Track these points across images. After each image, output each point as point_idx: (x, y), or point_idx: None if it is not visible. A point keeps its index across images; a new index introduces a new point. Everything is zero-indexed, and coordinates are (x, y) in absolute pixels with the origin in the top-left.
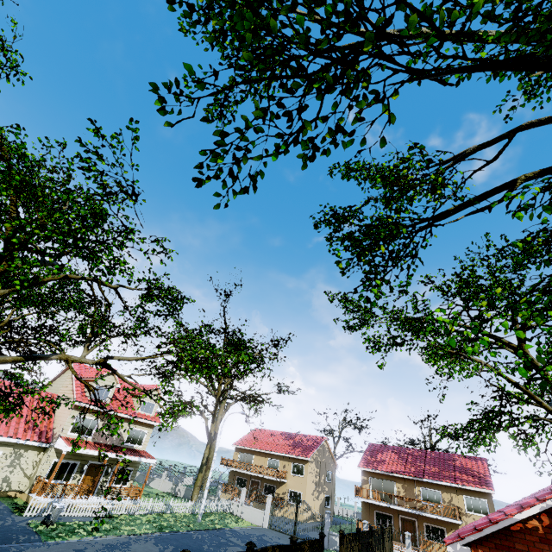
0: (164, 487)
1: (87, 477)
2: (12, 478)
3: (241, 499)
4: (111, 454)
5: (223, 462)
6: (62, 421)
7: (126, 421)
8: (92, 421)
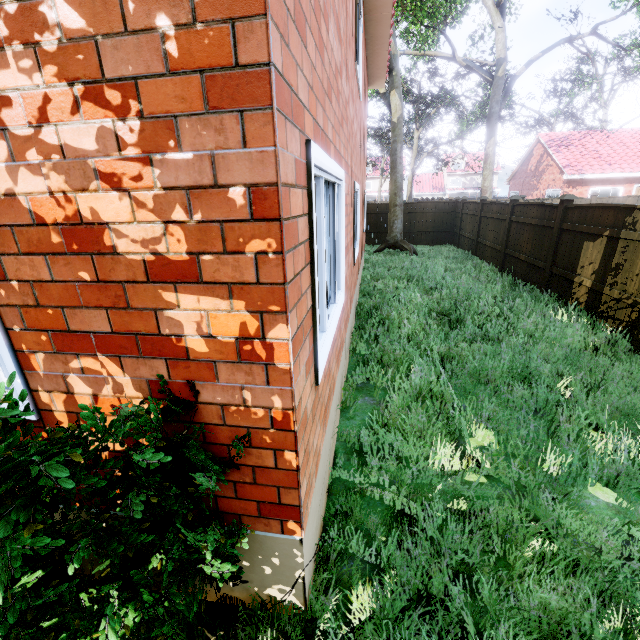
0: None
1: None
2: None
3: None
4: (470, 191)
5: None
6: (445, 183)
7: (478, 175)
8: (459, 179)
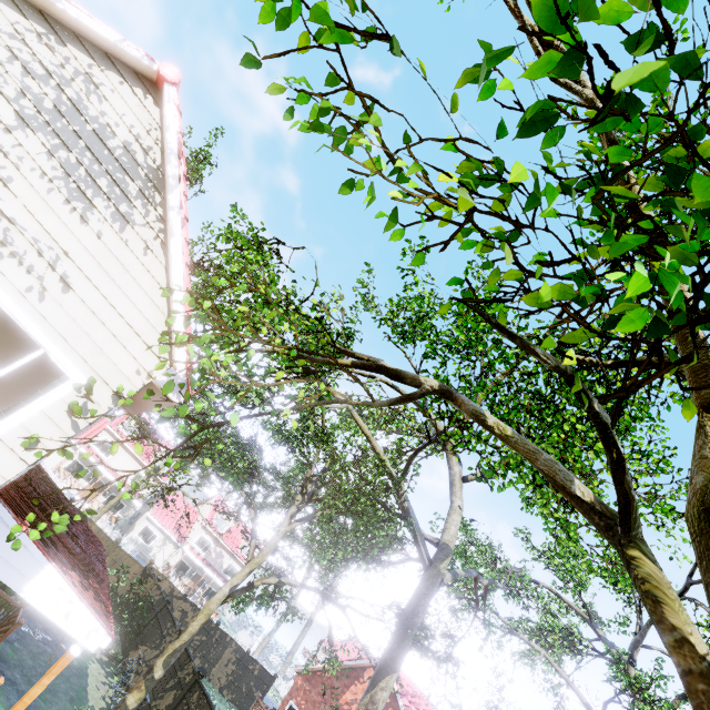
0: (245, 641)
1: (192, 582)
2: (157, 556)
3: (290, 683)
4: (210, 571)
5: (305, 653)
6: (194, 533)
7: (229, 554)
8: (209, 542)
